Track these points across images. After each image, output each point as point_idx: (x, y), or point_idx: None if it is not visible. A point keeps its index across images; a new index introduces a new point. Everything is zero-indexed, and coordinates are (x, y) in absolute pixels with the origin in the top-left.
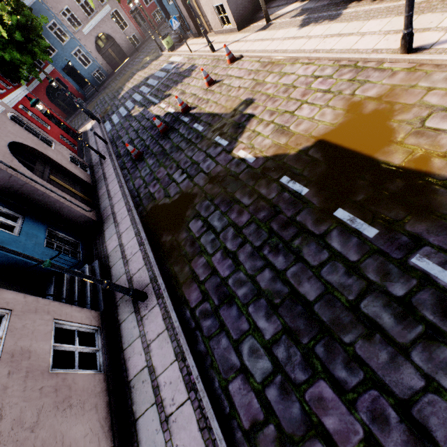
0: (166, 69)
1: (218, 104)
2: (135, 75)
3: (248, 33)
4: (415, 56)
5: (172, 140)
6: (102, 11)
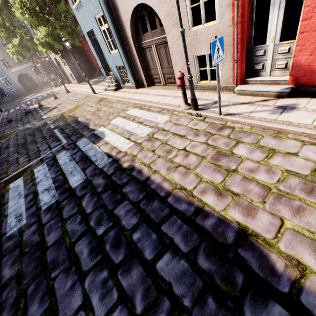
0: (49, 93)
1: (52, 104)
2: (36, 94)
3: (80, 85)
4: (95, 94)
5: (28, 115)
6: (27, 64)
